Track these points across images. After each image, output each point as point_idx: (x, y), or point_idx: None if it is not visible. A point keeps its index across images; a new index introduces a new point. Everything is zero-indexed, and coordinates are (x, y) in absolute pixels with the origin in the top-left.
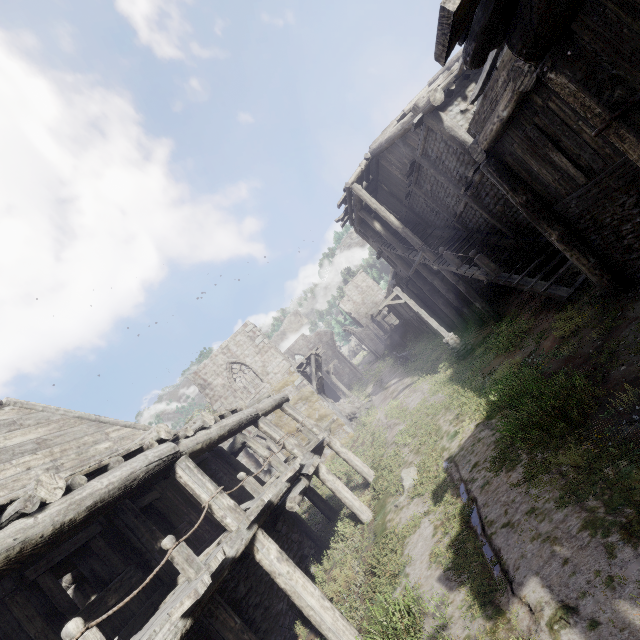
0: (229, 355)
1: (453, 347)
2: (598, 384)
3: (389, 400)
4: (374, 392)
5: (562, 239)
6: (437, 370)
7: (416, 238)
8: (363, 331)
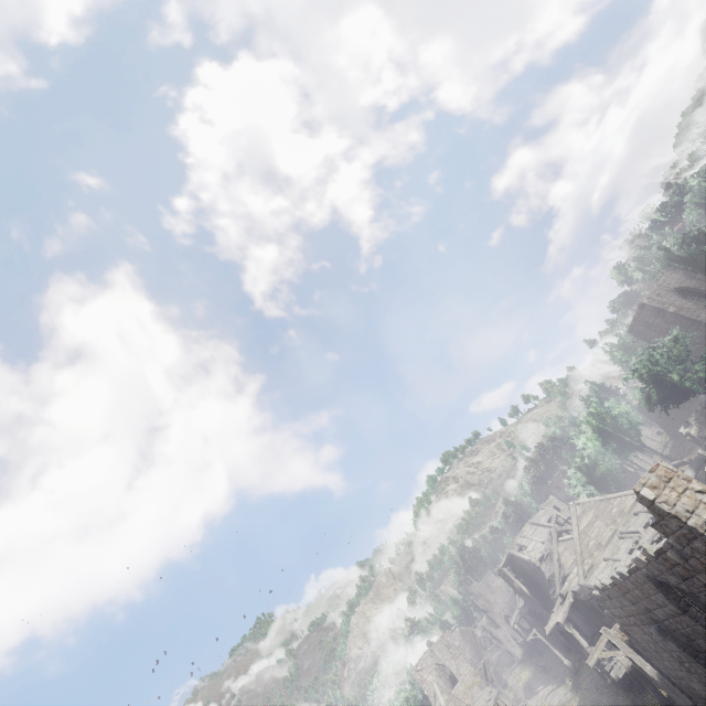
0: (435, 658)
1: (569, 667)
2: (597, 690)
3: (541, 702)
4: (527, 697)
5: (585, 638)
6: (565, 681)
7: (538, 601)
8: (502, 633)
